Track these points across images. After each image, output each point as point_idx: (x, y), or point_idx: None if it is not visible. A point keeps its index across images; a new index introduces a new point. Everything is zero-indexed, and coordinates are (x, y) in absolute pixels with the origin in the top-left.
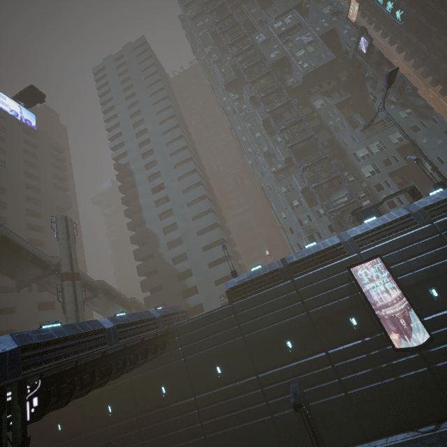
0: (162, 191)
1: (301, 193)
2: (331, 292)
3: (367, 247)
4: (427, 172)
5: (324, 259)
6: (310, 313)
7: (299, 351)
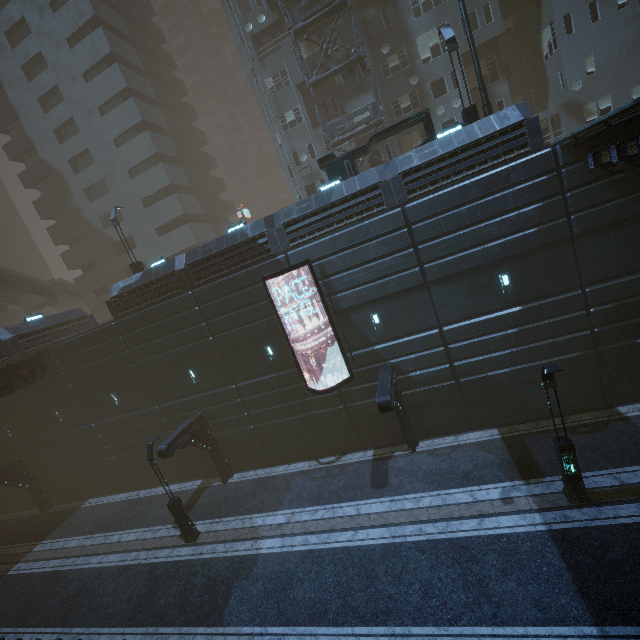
0: (44, 75)
1: (300, 95)
2: (243, 312)
3: (303, 244)
4: (542, 53)
5: (239, 260)
6: (215, 339)
7: (205, 382)
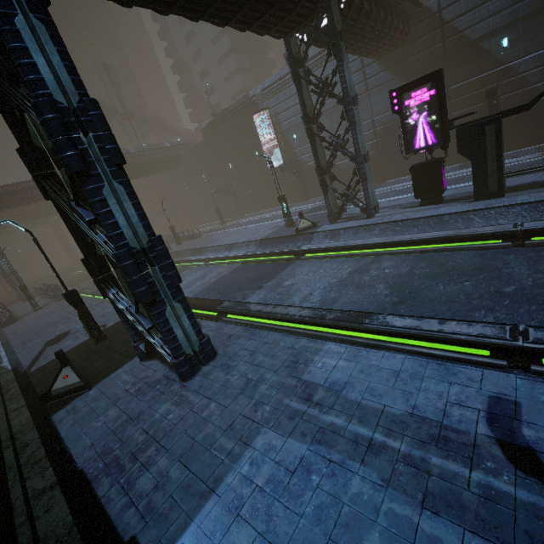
0: None
1: None
2: (247, 134)
3: (269, 100)
4: None
5: (246, 109)
6: (238, 147)
7: (235, 170)
